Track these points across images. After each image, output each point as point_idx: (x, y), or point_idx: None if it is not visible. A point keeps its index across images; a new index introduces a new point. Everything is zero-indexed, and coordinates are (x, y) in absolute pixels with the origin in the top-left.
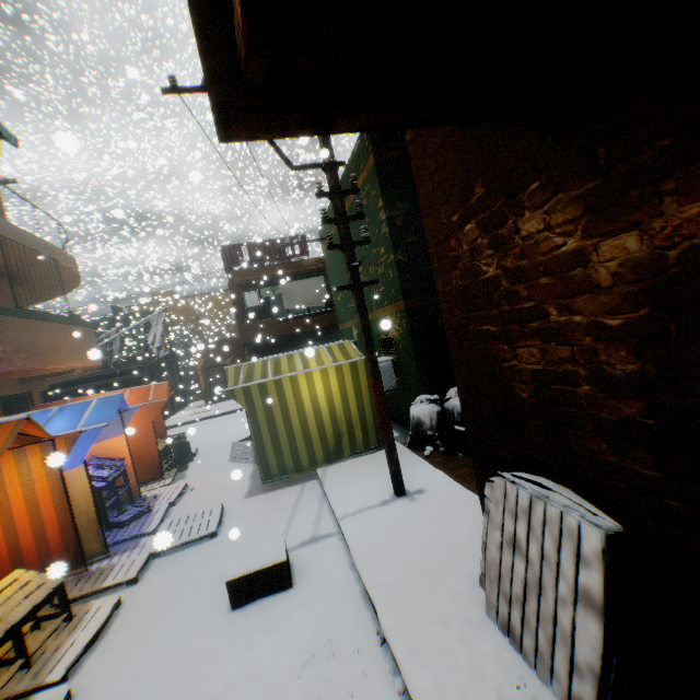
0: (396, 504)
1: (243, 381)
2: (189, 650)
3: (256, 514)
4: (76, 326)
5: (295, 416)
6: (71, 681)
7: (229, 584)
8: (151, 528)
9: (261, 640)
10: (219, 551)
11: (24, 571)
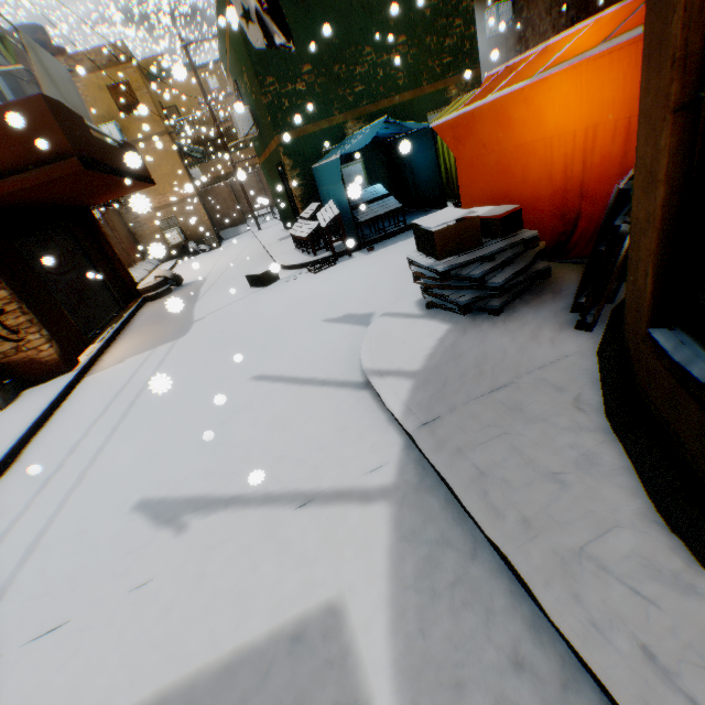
0: None
1: None
2: None
3: None
4: None
5: None
6: None
7: None
8: None
9: None
10: None
11: None
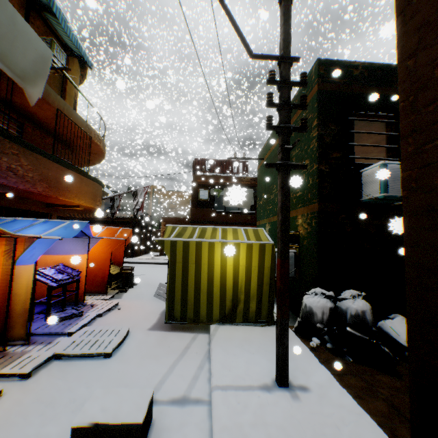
0: (276, 395)
1: (173, 236)
2: None
3: (149, 348)
4: (89, 179)
5: (205, 275)
6: None
7: (74, 431)
8: (71, 330)
9: None
10: (102, 375)
11: None
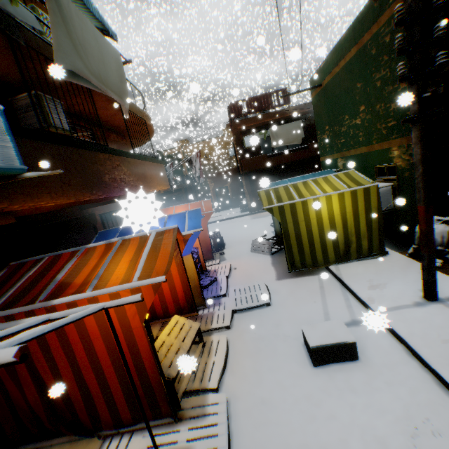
0: (432, 308)
1: (276, 201)
2: (296, 391)
3: (292, 294)
4: (157, 164)
5: (315, 228)
6: (221, 390)
7: (313, 351)
8: (223, 293)
9: (355, 400)
10: (278, 317)
11: (178, 317)
